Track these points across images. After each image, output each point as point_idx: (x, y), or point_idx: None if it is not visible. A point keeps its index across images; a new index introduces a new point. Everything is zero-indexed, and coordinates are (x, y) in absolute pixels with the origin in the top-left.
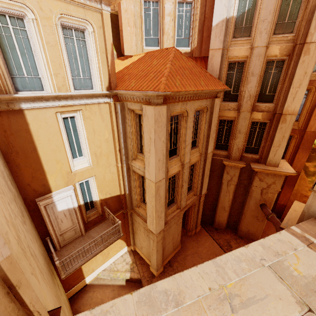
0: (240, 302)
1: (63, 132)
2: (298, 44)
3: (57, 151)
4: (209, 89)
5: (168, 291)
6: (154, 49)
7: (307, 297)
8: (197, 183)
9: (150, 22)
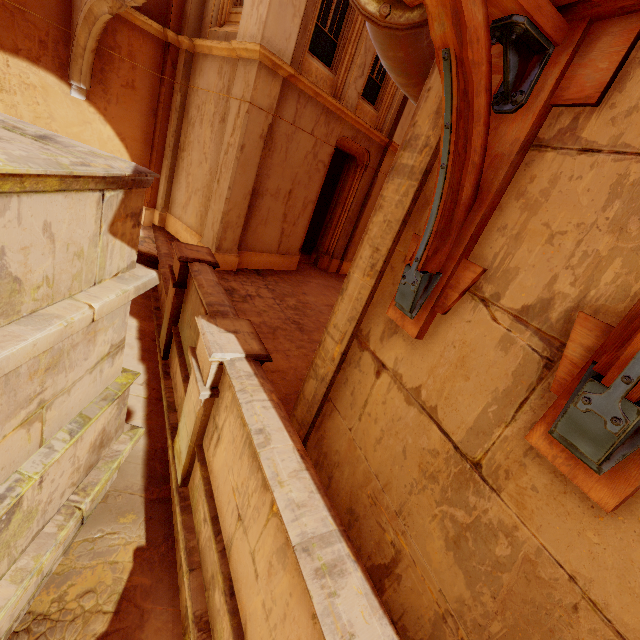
0: None
1: None
2: None
3: None
4: None
5: None
6: None
7: None
8: (395, 91)
9: None
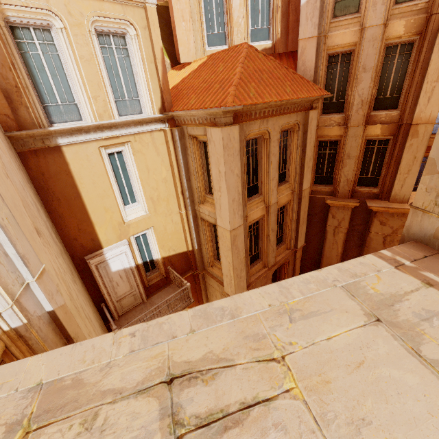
0: (300, 315)
1: (110, 172)
2: (435, 14)
3: (105, 197)
4: (298, 97)
5: (225, 308)
6: (221, 49)
7: (379, 310)
8: (290, 233)
9: (212, 11)
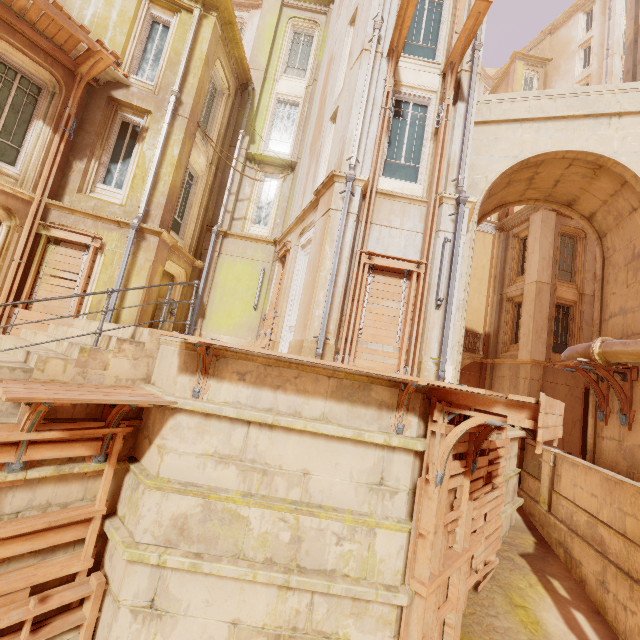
0: None
1: None
2: None
3: None
4: None
5: None
6: None
7: None
8: None
9: None
